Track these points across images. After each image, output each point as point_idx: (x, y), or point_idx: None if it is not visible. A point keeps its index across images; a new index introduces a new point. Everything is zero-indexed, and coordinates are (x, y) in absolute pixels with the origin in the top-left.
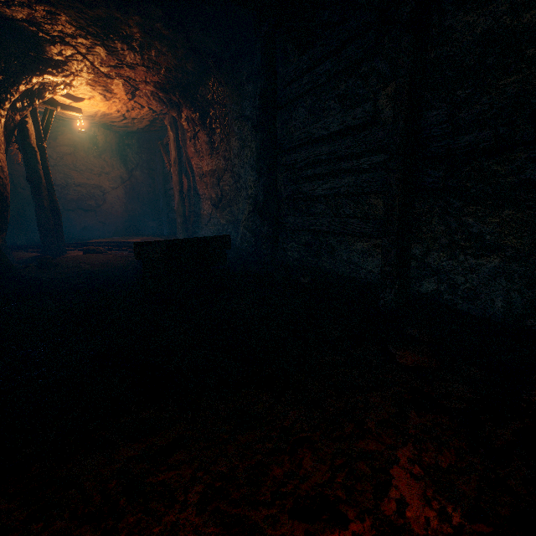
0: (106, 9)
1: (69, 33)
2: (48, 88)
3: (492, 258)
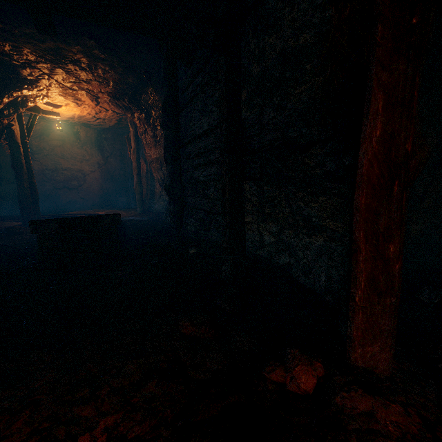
0: (53, 42)
1: (33, 60)
2: (30, 99)
3: (318, 237)
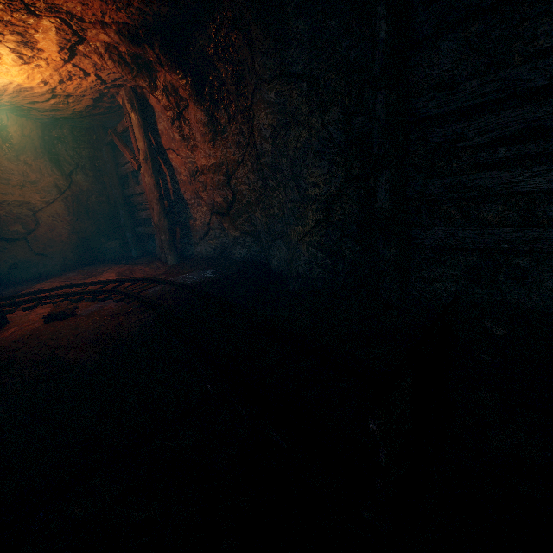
0: None
1: None
2: None
3: None
